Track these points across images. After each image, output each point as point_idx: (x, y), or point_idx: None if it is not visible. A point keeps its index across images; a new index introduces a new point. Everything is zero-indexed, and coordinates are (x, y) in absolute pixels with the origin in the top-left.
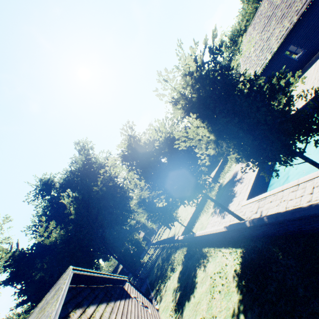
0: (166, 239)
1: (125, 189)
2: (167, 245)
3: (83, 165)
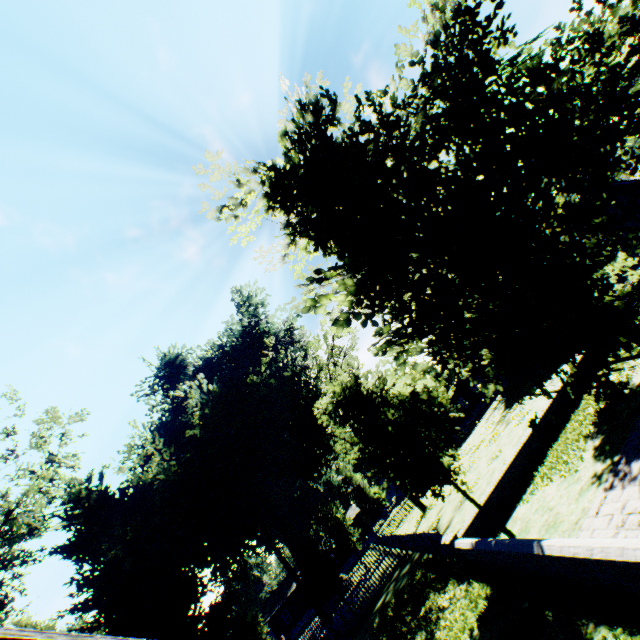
0: (412, 538)
1: (320, 392)
2: (412, 554)
3: (242, 334)
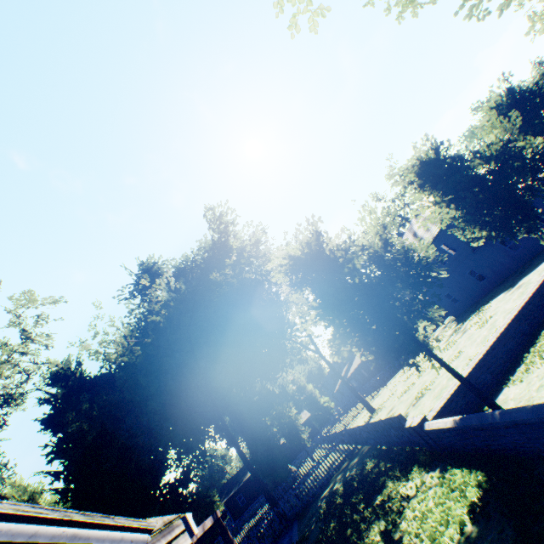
0: (364, 430)
1: (280, 298)
2: (362, 448)
3: (212, 247)
